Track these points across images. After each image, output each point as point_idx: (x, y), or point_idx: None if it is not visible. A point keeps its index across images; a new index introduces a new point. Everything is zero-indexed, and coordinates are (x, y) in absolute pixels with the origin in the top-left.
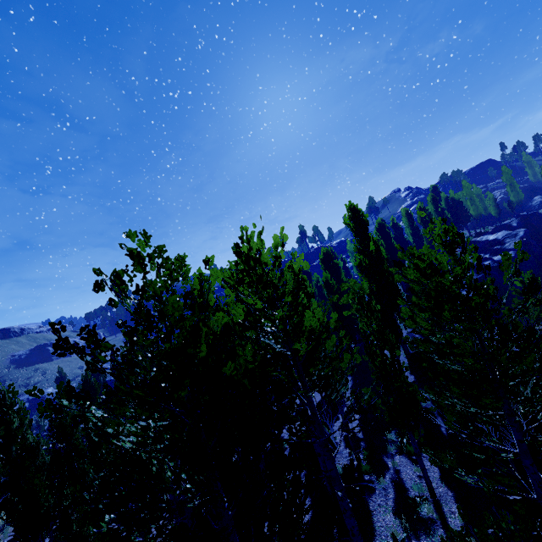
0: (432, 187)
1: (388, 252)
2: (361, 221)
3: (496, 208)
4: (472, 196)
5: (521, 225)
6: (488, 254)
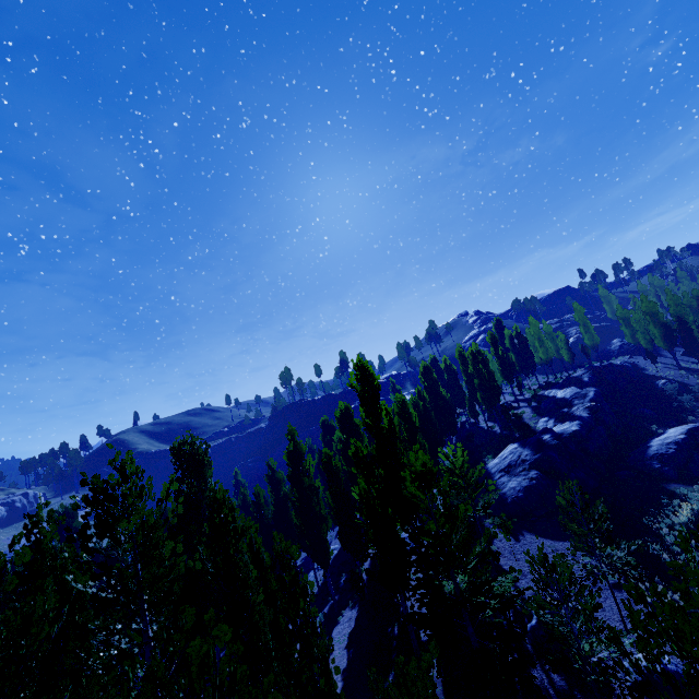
0: (495, 320)
1: (435, 405)
2: (369, 385)
3: (569, 352)
4: (540, 335)
5: (593, 380)
6: (553, 419)
